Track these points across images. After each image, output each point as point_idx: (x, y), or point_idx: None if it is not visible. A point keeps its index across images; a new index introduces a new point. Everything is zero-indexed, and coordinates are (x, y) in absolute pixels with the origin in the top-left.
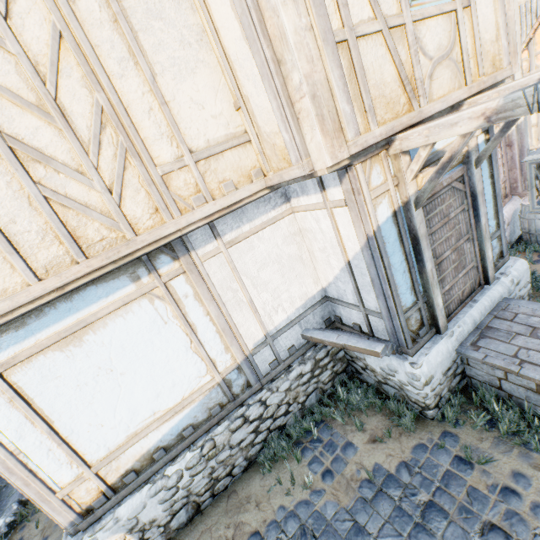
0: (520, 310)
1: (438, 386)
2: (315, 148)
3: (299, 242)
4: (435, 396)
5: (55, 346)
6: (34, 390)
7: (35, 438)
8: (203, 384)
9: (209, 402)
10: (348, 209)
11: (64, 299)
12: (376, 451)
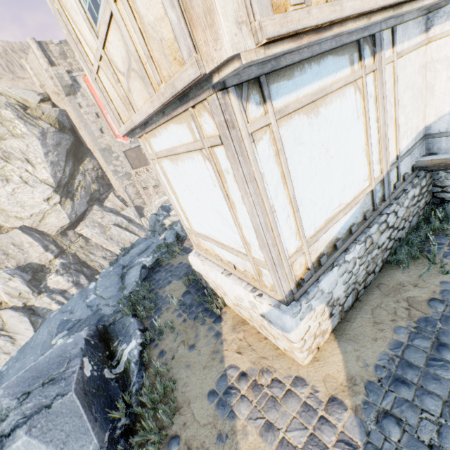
0: None
1: None
2: None
3: (423, 76)
4: None
5: (304, 109)
6: (288, 150)
7: (282, 200)
8: (364, 188)
9: (364, 206)
10: None
11: (315, 61)
12: None
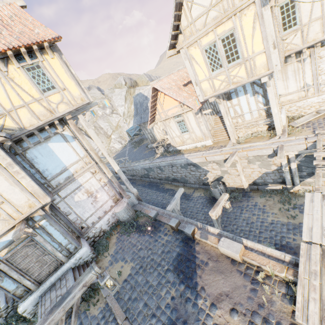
0: (67, 275)
1: (32, 310)
2: None
3: None
4: (32, 314)
5: None
6: None
7: None
8: None
9: None
10: None
11: None
12: None
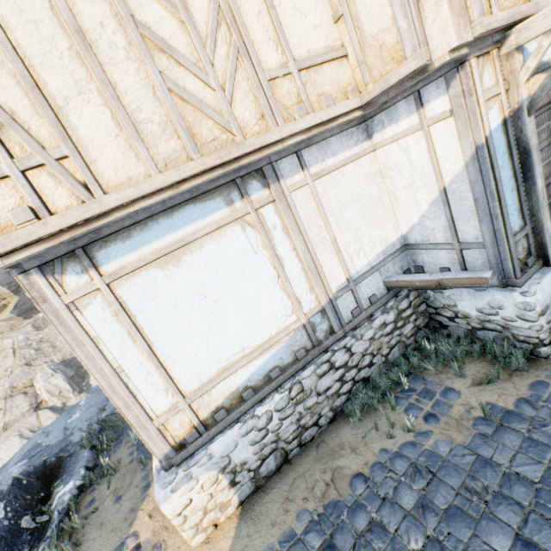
0: None
1: None
2: (437, 30)
3: (380, 183)
4: (550, 331)
5: (156, 263)
6: (136, 306)
7: (135, 358)
8: (289, 324)
9: (294, 344)
10: (451, 121)
11: (166, 216)
12: (485, 392)
